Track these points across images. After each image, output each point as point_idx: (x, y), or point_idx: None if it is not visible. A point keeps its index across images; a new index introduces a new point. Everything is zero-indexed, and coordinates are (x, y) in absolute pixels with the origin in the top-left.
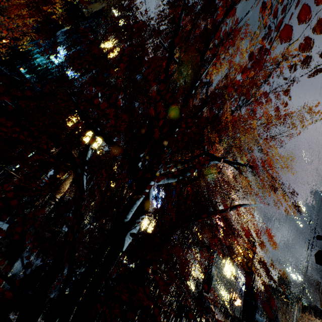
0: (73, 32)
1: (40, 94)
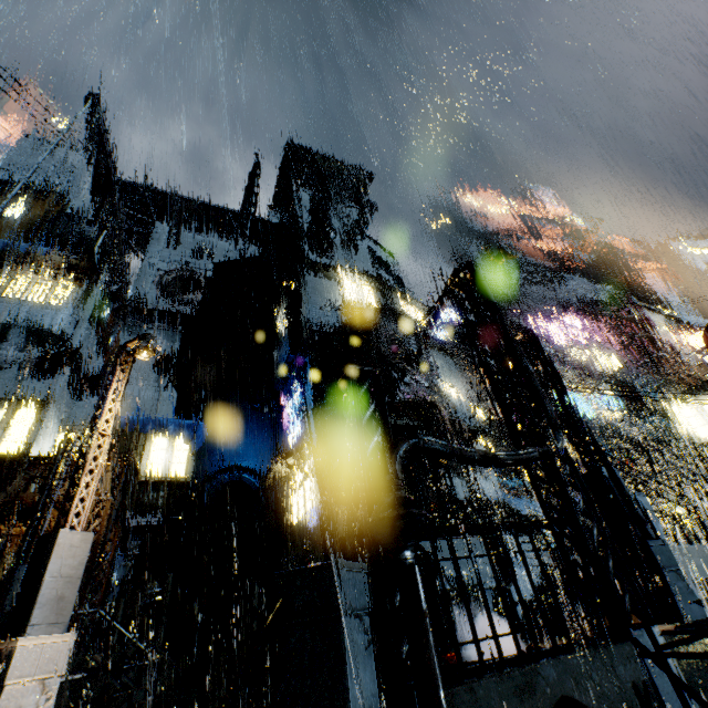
0: None
1: None
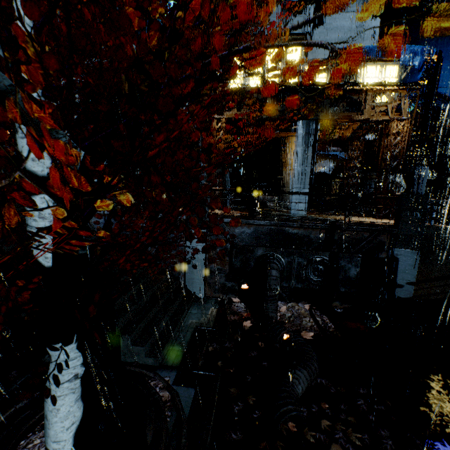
0: None
1: None
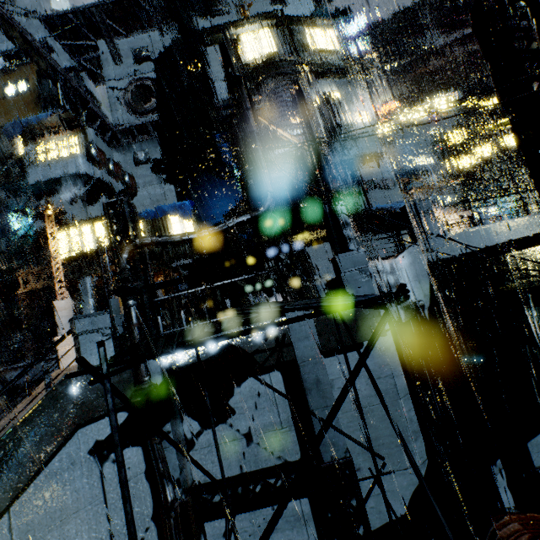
0: (3, 188)
1: None
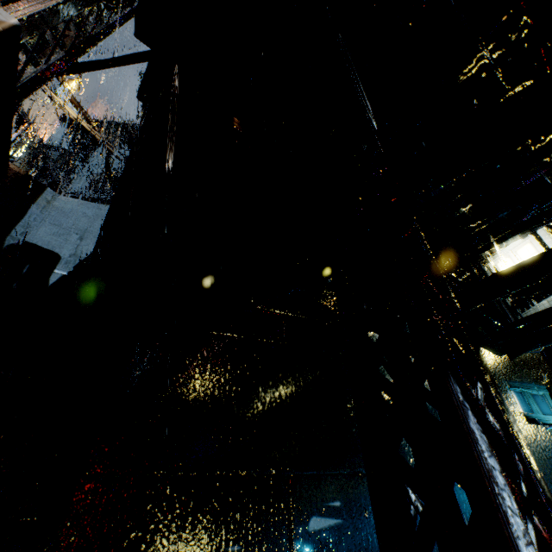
0: None
1: None
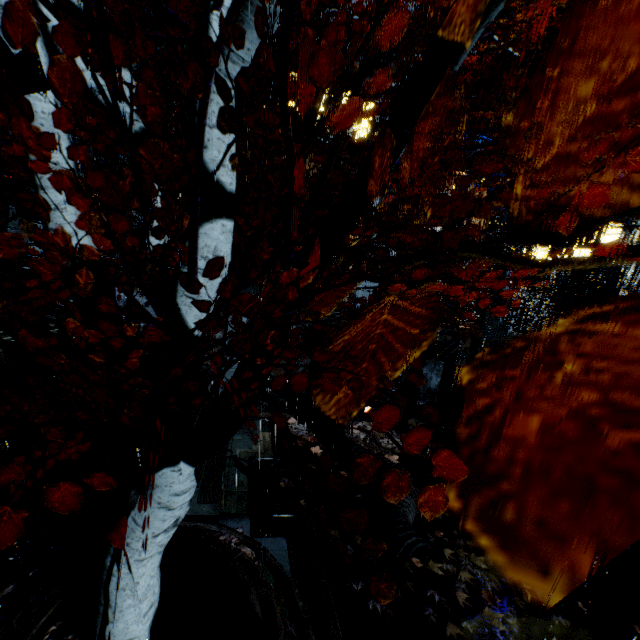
0: None
1: (238, 102)
